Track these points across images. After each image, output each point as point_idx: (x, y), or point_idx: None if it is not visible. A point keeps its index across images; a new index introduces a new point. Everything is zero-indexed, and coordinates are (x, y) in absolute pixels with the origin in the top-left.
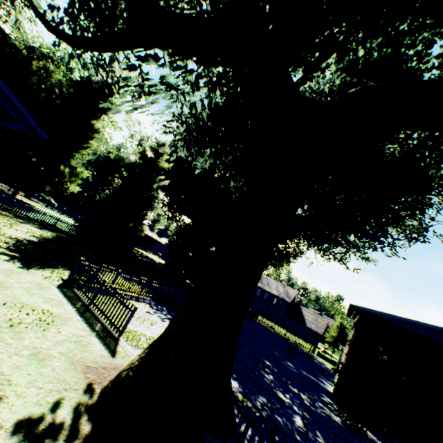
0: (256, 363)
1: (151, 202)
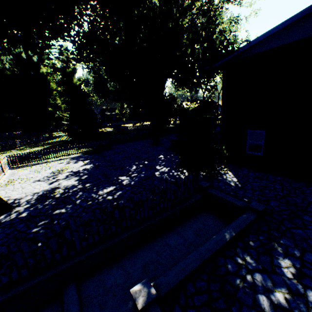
0: (139, 161)
1: (88, 96)
